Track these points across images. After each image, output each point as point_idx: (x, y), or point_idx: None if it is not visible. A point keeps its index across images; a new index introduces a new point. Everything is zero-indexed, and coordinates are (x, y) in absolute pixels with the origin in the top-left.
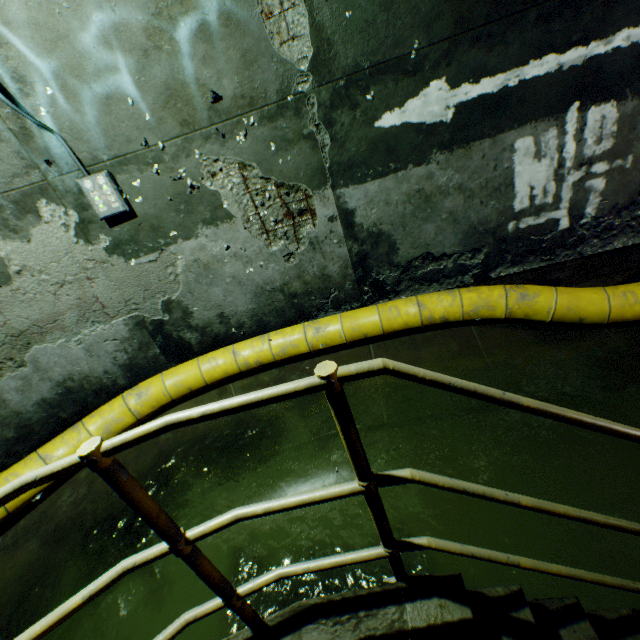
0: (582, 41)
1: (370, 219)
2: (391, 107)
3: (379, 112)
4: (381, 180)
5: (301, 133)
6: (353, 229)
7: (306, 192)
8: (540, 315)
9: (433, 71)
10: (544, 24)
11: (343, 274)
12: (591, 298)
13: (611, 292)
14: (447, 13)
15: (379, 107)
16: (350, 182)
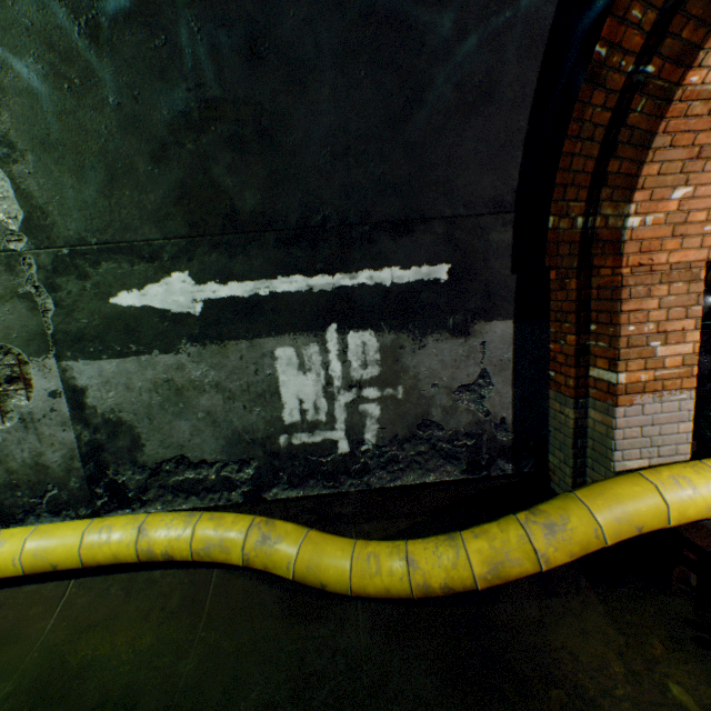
0: (328, 270)
1: (107, 402)
2: (130, 287)
3: (115, 289)
4: (121, 360)
5: (16, 290)
6: (85, 411)
7: (21, 356)
8: (282, 569)
9: (175, 263)
10: (286, 247)
11: (68, 466)
12: (336, 555)
13: (359, 550)
14: (179, 215)
15: (115, 284)
16: (81, 355)
